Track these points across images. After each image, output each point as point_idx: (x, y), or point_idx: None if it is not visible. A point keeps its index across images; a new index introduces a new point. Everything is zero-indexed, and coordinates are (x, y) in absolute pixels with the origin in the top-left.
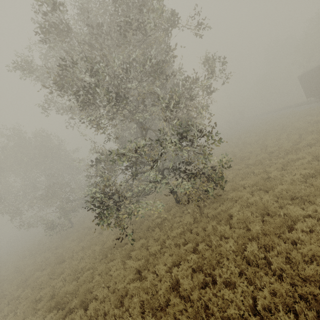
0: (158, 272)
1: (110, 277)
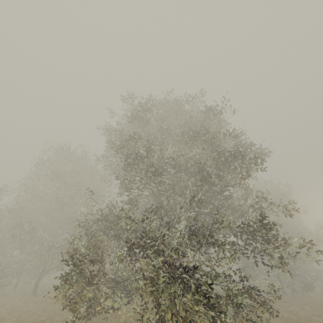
0: None
1: None
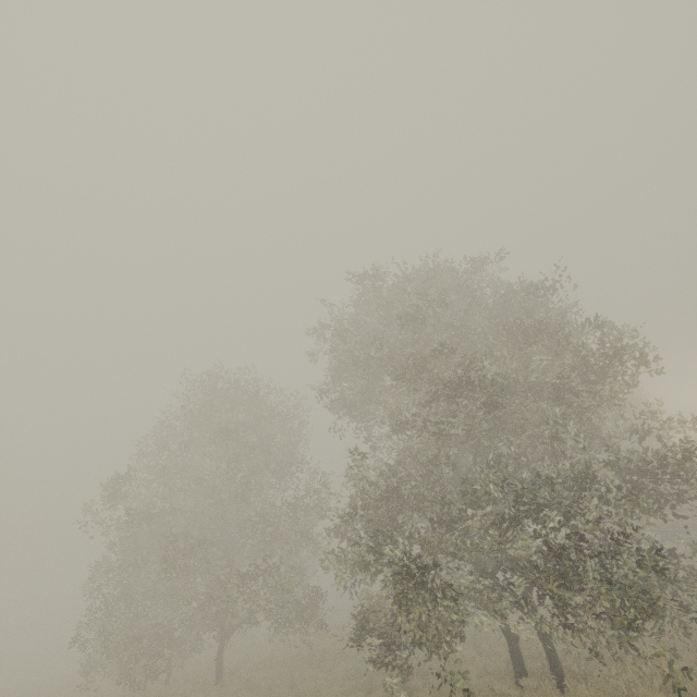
0: None
1: None
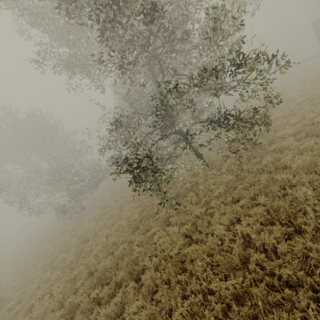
0: (213, 233)
1: (154, 246)
